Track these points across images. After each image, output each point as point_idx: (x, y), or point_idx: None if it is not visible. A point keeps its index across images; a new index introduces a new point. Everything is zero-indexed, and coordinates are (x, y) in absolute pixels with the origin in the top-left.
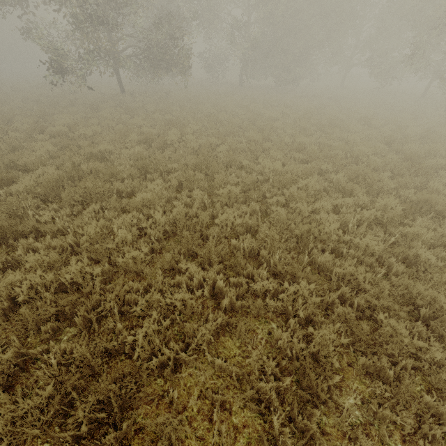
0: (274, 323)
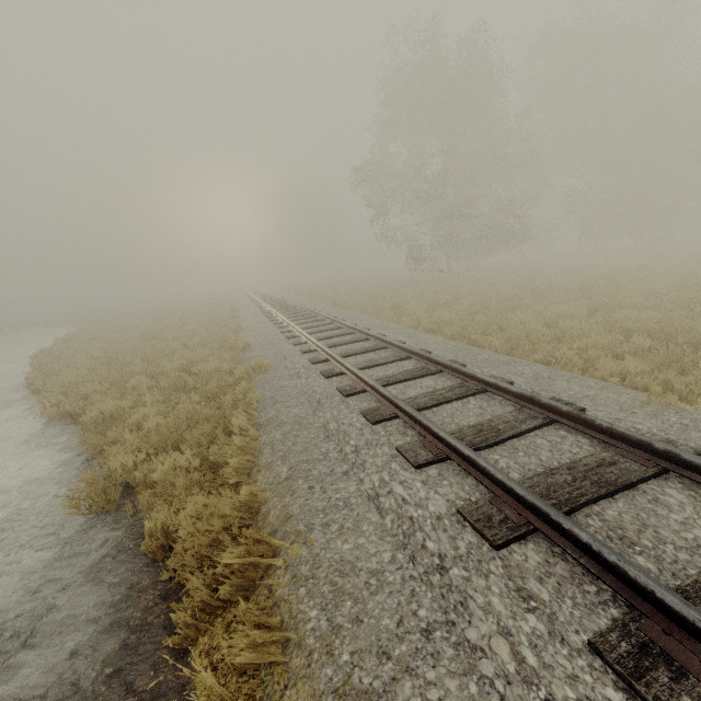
0: None
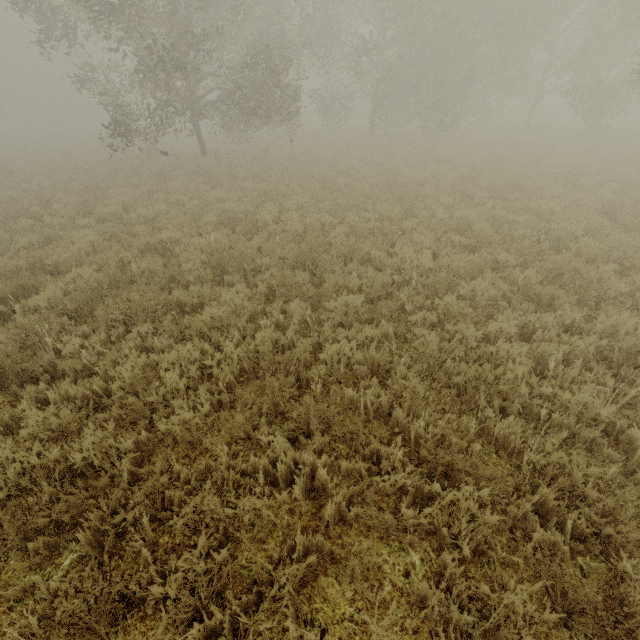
0: (415, 553)
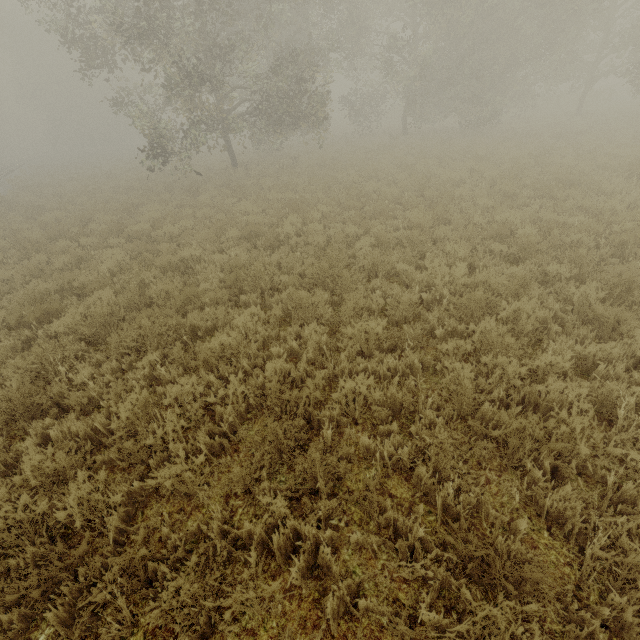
0: None
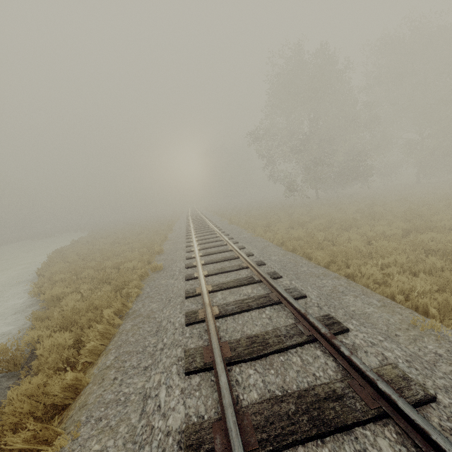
0: None
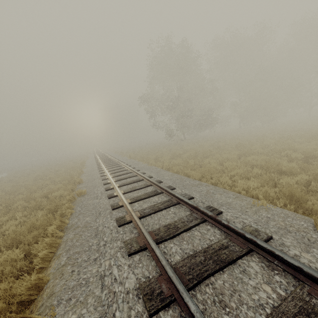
0: None
